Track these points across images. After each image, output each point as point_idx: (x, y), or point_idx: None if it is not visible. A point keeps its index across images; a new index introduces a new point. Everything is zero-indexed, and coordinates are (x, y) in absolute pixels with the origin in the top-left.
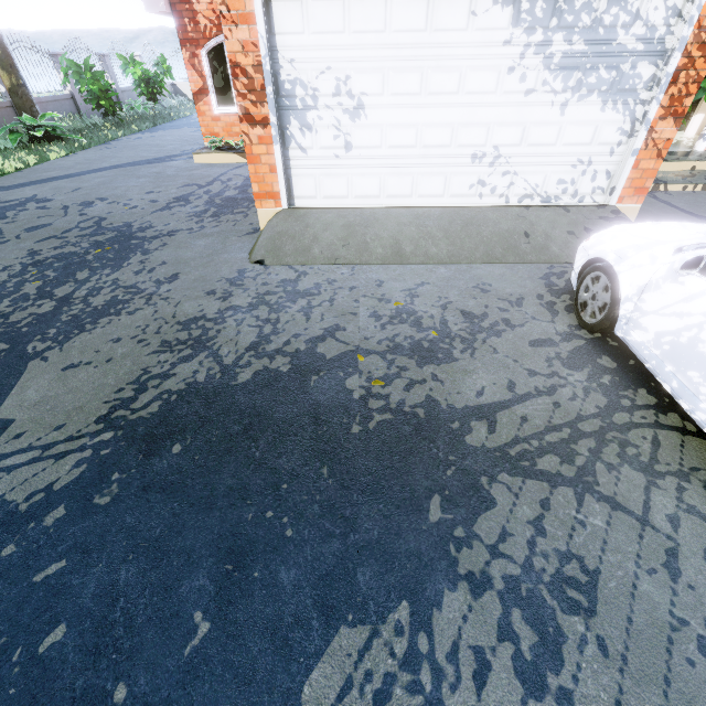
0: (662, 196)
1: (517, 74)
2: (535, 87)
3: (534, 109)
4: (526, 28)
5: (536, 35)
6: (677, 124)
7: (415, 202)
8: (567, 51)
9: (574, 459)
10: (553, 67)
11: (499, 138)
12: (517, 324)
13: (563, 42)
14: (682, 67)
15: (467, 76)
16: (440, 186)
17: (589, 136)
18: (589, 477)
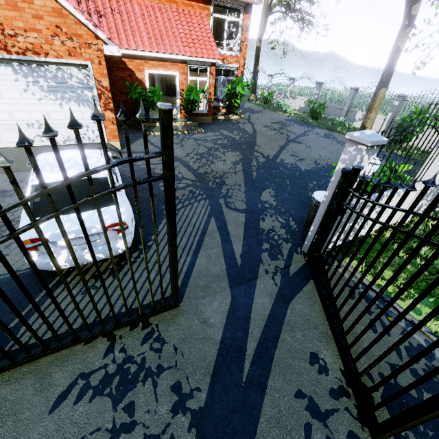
0: (150, 137)
1: (30, 92)
2: (42, 98)
3: (47, 106)
4: (23, 75)
5: (30, 79)
6: (113, 112)
7: (6, 145)
8: (49, 85)
9: (2, 228)
10: (46, 91)
11: (36, 117)
12: (25, 192)
13: (44, 82)
14: (101, 94)
15: (3, 92)
16: (17, 138)
17: (80, 116)
18: (3, 232)
